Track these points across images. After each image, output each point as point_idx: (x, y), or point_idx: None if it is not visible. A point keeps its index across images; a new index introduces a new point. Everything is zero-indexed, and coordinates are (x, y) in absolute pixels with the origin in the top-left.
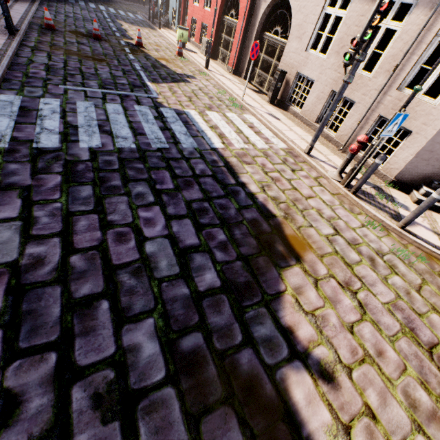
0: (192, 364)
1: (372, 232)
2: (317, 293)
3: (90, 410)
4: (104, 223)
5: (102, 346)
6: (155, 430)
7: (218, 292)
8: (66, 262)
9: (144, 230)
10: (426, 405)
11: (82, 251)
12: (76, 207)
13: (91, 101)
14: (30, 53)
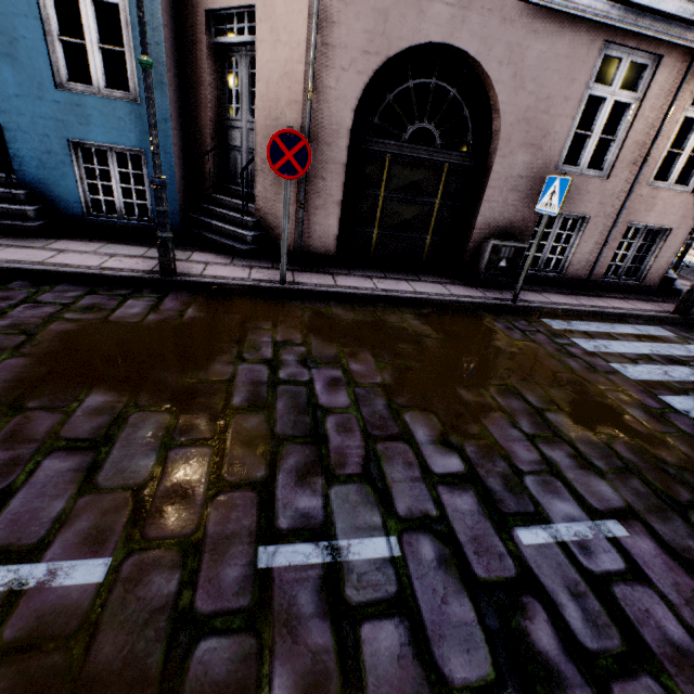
0: None
1: None
2: None
3: None
4: None
5: None
6: None
7: None
8: None
9: None
10: None
11: None
12: (690, 274)
13: None
14: None
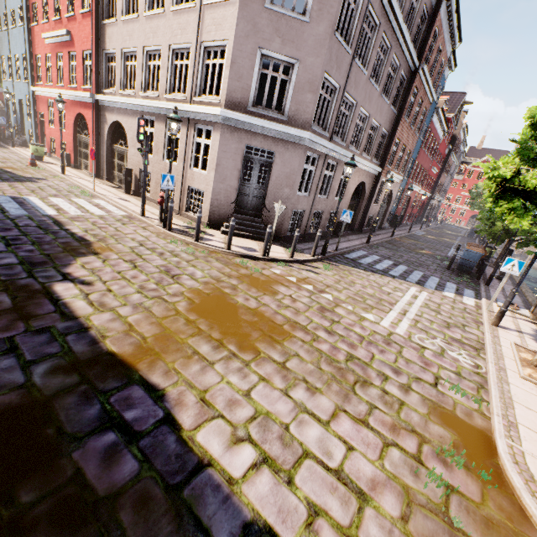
0: None
1: (174, 245)
2: (103, 264)
3: None
4: None
5: None
6: None
7: (15, 265)
8: None
9: None
10: (152, 288)
11: None
12: None
13: None
14: None
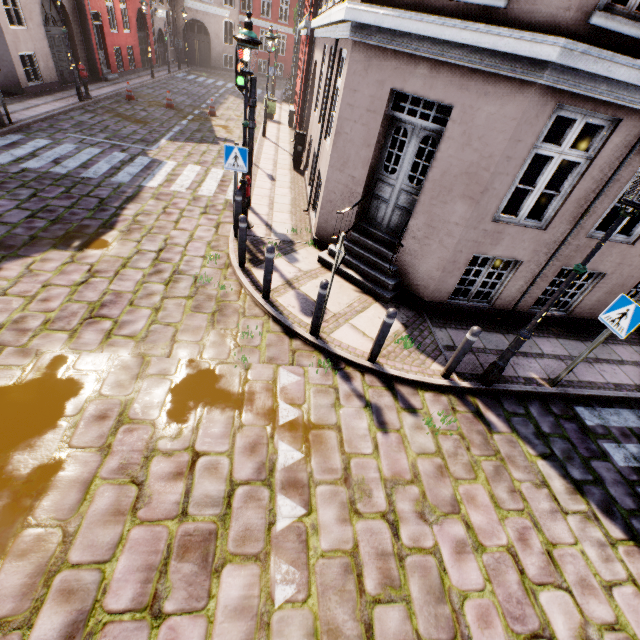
0: None
1: (205, 262)
2: (58, 266)
3: None
4: None
5: None
6: None
7: None
8: None
9: None
10: (28, 326)
11: None
12: None
13: (78, 145)
14: (79, 114)
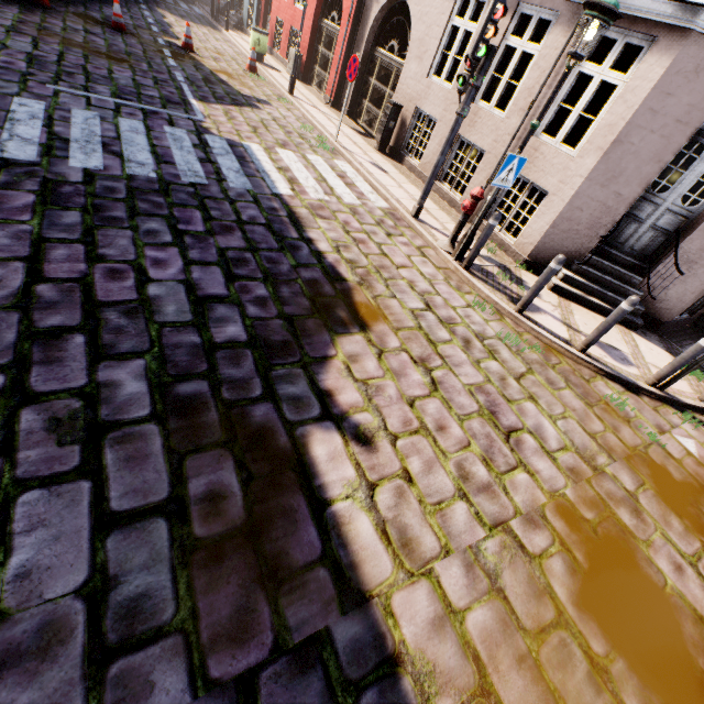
0: (188, 408)
1: (480, 314)
2: (379, 364)
3: (44, 431)
4: (93, 256)
5: (69, 378)
6: (125, 458)
7: (242, 346)
8: (30, 290)
9: (149, 271)
10: (482, 479)
11: (56, 281)
12: (54, 234)
13: (95, 111)
14: (4, 35)
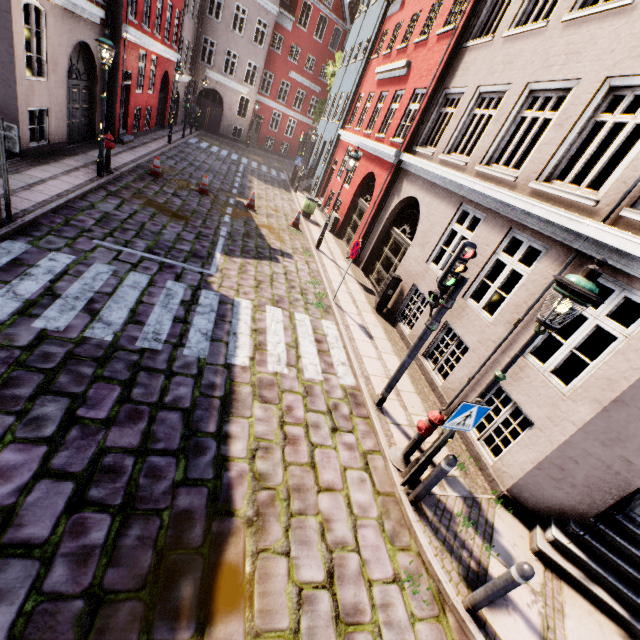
0: None
1: (408, 600)
2: None
3: None
4: None
5: None
6: None
7: None
8: None
9: None
10: None
11: None
12: None
13: (115, 265)
14: (101, 198)
